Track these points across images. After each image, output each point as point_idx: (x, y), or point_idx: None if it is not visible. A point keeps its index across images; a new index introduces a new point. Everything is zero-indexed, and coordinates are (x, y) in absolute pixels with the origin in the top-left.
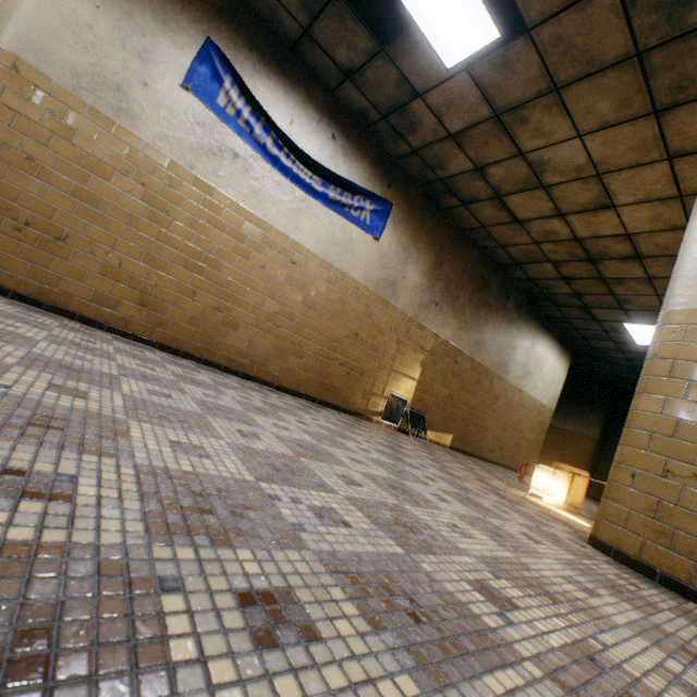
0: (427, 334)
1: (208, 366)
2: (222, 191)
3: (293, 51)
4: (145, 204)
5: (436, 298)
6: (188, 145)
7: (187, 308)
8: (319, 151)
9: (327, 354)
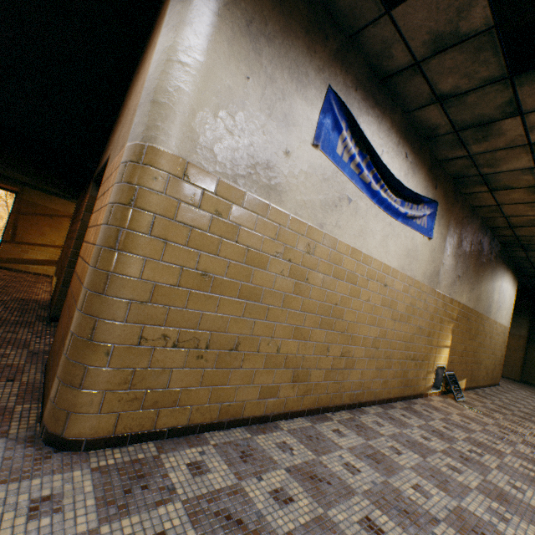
0: (454, 305)
1: (337, 410)
2: (341, 240)
3: (384, 80)
4: (291, 279)
5: (458, 273)
6: (318, 204)
7: (323, 365)
8: (398, 173)
9: (404, 355)
